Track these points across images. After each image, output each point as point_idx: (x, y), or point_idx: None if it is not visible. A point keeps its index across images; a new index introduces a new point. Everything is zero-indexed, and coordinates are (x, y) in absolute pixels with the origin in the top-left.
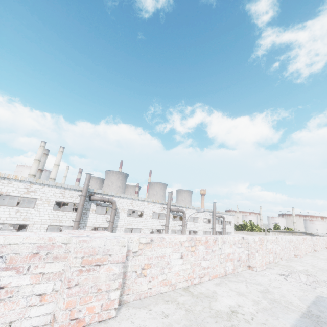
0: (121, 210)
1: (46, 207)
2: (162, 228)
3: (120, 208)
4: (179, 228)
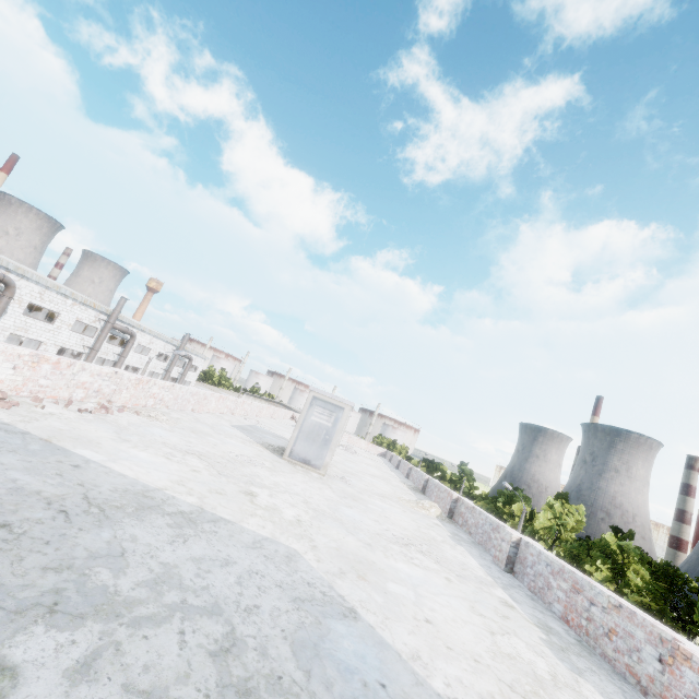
0: (15, 300)
1: None
2: (83, 351)
3: (16, 296)
4: (112, 358)
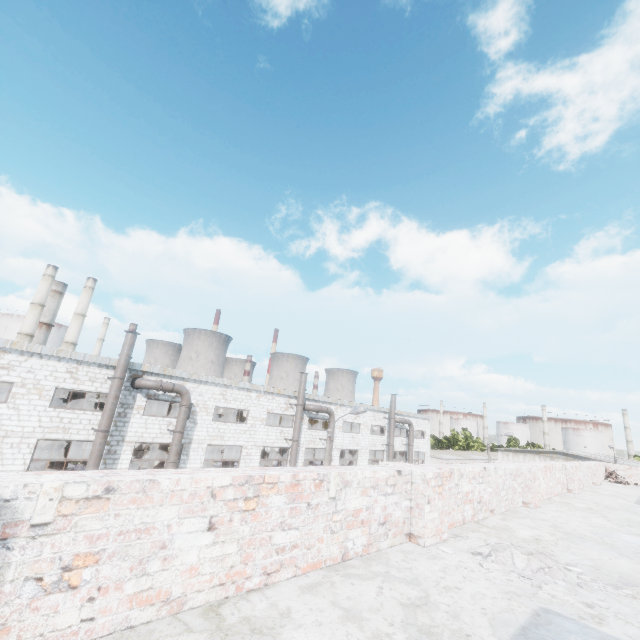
0: (201, 408)
1: (35, 402)
2: (287, 445)
3: (200, 404)
4: (321, 445)
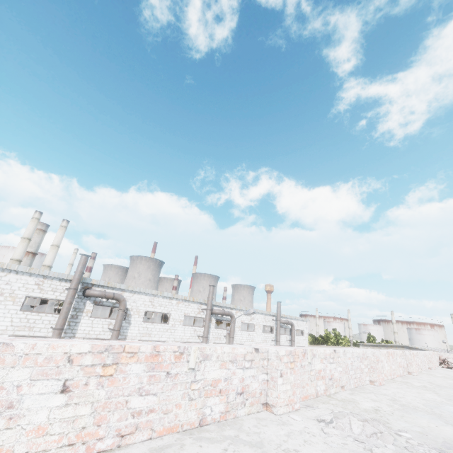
0: (134, 312)
1: (9, 306)
2: (199, 340)
3: (133, 308)
4: (224, 340)
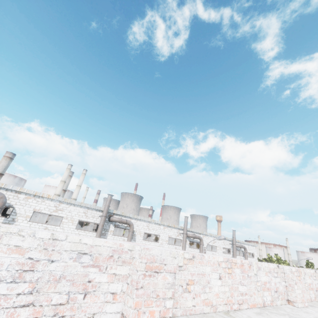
0: (137, 233)
1: (70, 226)
2: None
3: (137, 230)
4: None
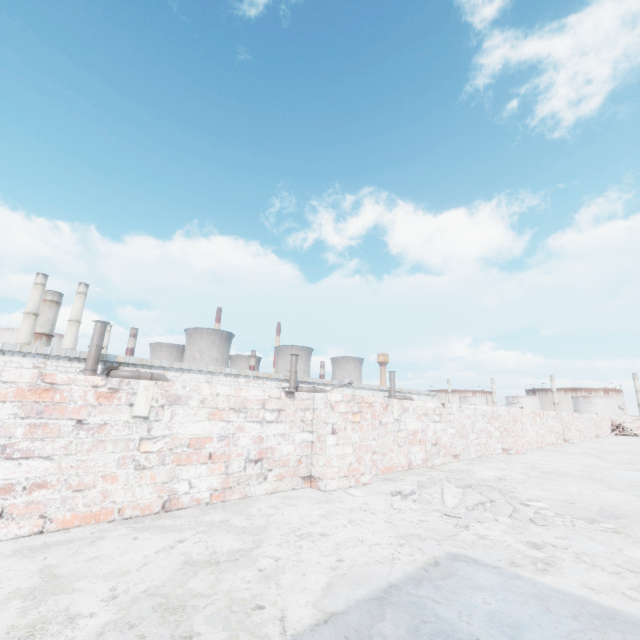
0: None
1: None
2: None
3: None
4: None
